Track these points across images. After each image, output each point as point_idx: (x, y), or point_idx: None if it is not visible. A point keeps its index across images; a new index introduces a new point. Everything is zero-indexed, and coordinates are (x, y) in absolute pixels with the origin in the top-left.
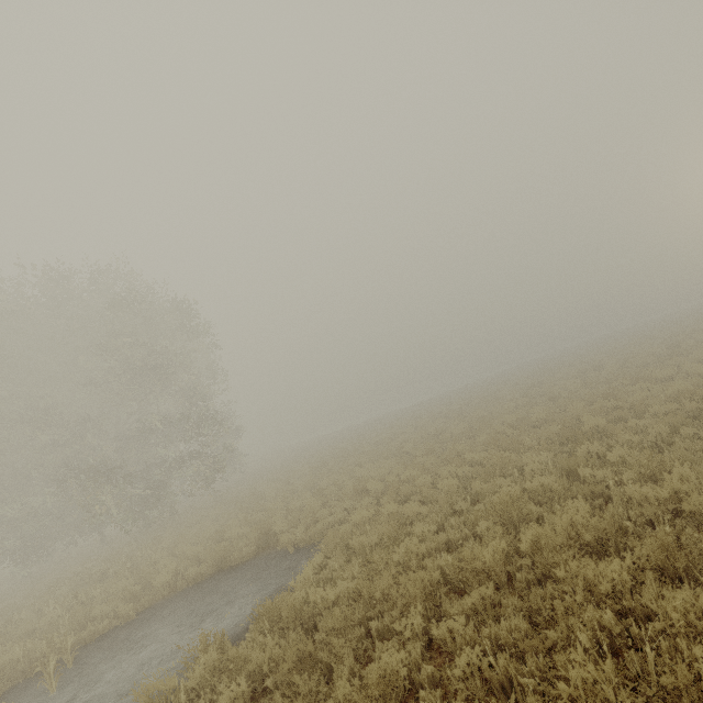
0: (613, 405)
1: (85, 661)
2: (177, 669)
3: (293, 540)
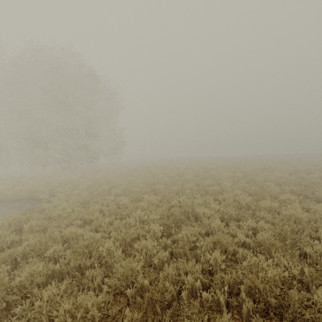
0: (245, 203)
1: None
2: None
3: (47, 199)
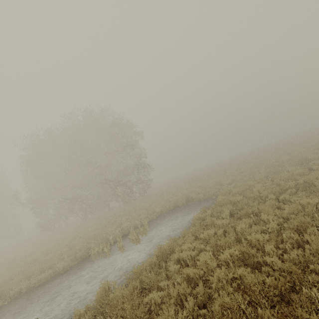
0: None
1: (149, 225)
2: (189, 221)
3: (202, 197)
